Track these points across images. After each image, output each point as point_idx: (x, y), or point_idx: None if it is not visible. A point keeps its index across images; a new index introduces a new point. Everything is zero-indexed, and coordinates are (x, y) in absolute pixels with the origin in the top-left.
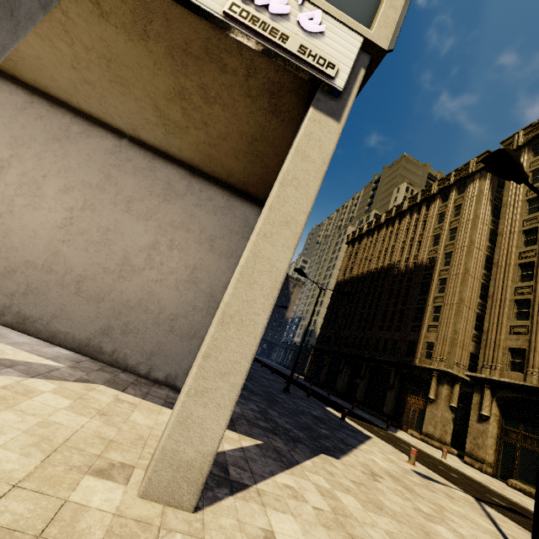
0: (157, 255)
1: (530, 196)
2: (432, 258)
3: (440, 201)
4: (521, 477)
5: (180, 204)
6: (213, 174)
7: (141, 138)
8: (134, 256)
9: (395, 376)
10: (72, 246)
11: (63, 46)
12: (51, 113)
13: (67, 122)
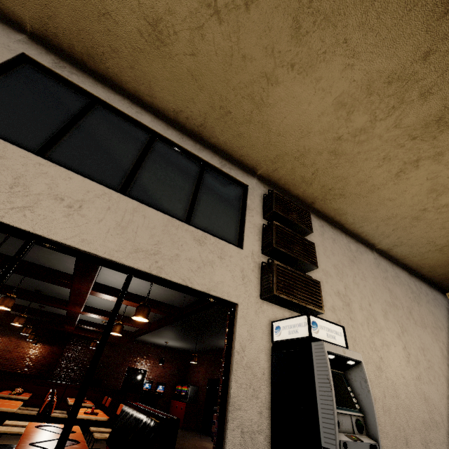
0: None
1: None
2: None
3: None
4: None
5: (423, 304)
6: (425, 273)
7: (390, 250)
8: (445, 372)
9: None
10: (424, 381)
11: (446, 199)
12: (335, 234)
13: (346, 242)
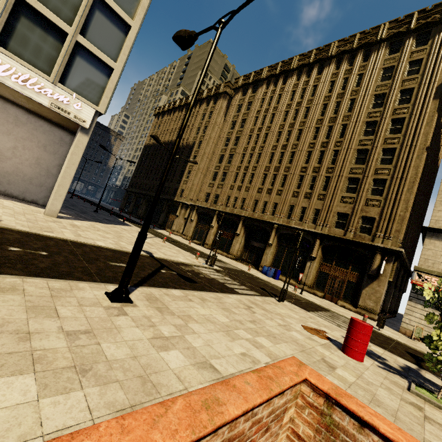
0: (17, 152)
1: (234, 120)
2: (194, 142)
3: (205, 105)
4: (197, 239)
5: (25, 128)
6: (41, 115)
7: None
8: (5, 152)
9: (166, 206)
10: None
11: None
12: None
13: None
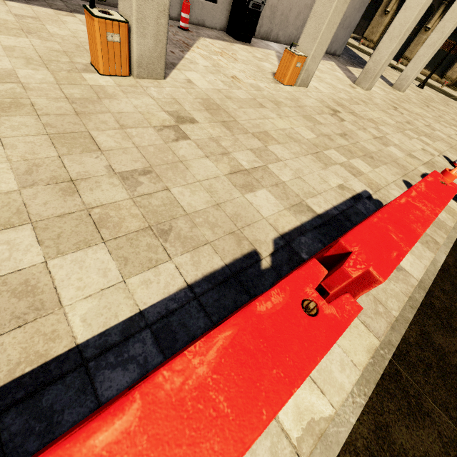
0: None
1: None
2: None
3: None
4: None
5: None
6: None
7: None
8: None
9: None
10: None
11: None
12: None
13: None
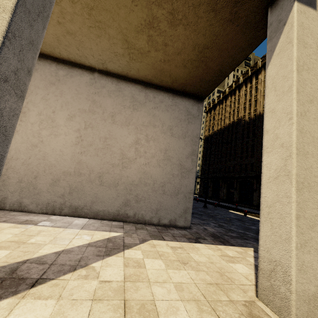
0: (140, 147)
1: None
2: None
3: (264, 72)
4: None
5: (144, 109)
6: (160, 84)
7: (108, 69)
8: (127, 151)
9: (256, 184)
10: (88, 154)
11: None
12: (41, 65)
13: (54, 69)
